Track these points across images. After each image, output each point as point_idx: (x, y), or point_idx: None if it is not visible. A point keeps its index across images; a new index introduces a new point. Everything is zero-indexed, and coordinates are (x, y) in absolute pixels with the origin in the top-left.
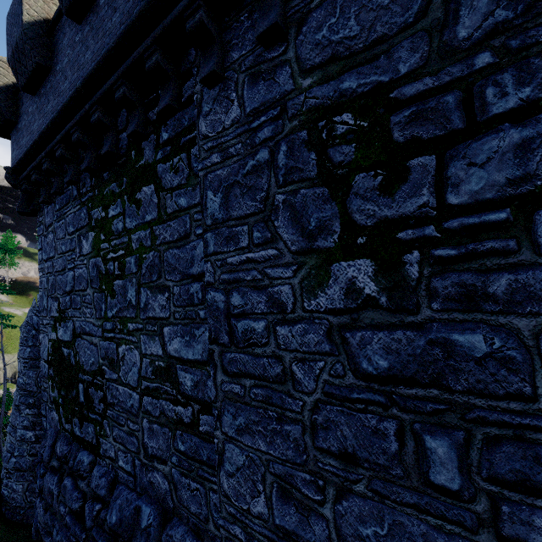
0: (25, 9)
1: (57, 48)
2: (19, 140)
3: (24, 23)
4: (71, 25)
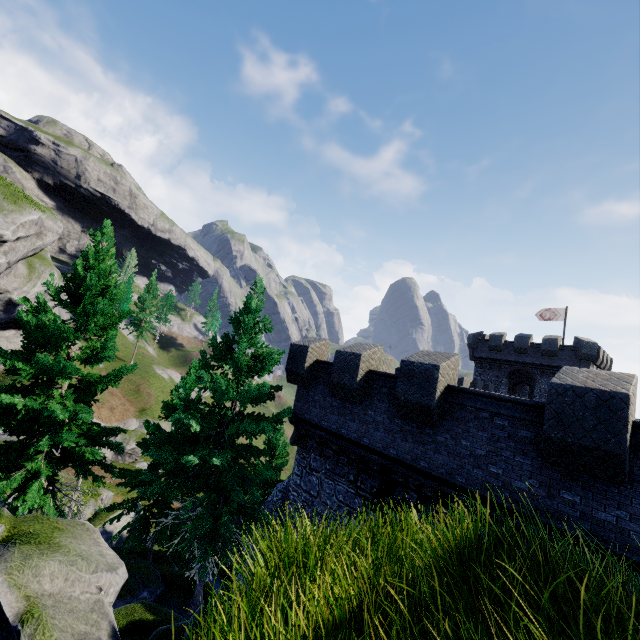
0: (359, 372)
1: (371, 398)
2: (309, 403)
3: (357, 382)
4: (391, 404)
